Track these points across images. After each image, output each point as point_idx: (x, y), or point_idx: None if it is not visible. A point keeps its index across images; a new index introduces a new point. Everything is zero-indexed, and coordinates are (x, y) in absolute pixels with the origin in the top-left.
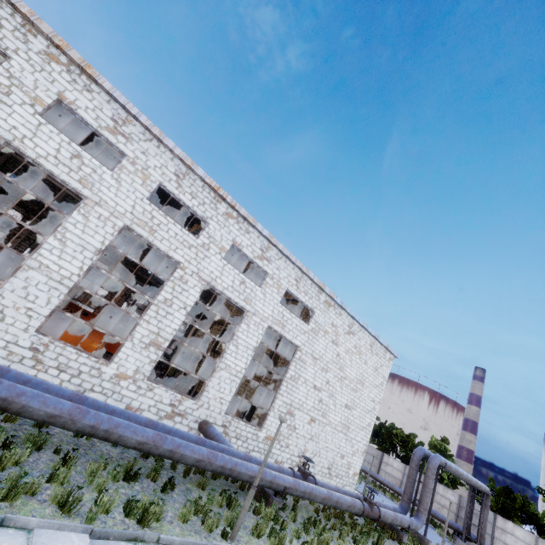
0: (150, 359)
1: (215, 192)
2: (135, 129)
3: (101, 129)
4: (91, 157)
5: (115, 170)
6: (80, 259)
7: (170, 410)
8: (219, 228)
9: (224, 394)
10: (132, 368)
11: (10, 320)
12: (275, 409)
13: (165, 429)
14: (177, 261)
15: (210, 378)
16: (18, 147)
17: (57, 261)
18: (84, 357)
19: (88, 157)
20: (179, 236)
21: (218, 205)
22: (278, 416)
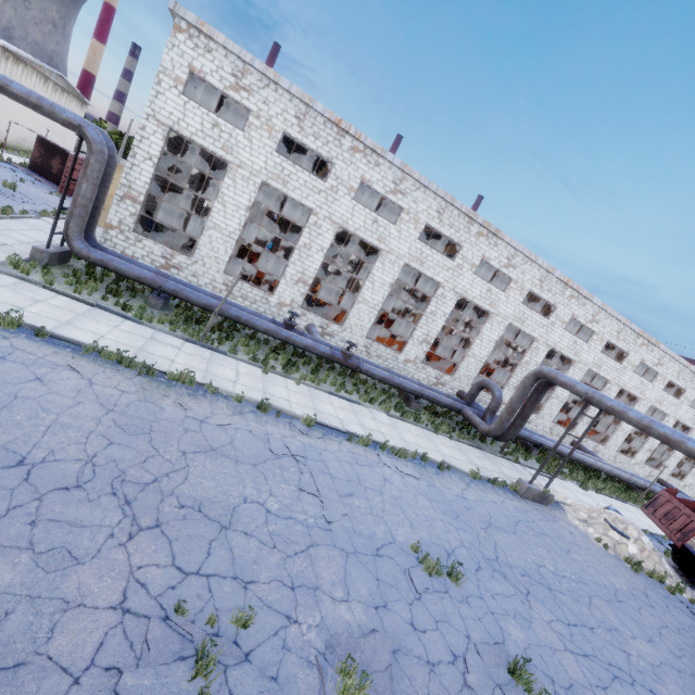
0: (646, 456)
1: (694, 373)
2: (665, 359)
3: (652, 366)
4: (646, 380)
5: (653, 382)
6: None
7: (648, 474)
8: (690, 391)
9: (670, 467)
10: (639, 460)
11: (610, 449)
12: (691, 472)
13: (679, 495)
14: (667, 413)
15: (665, 460)
16: (624, 388)
17: (626, 426)
18: (626, 458)
19: (645, 381)
20: (671, 402)
21: (694, 379)
22: (692, 476)
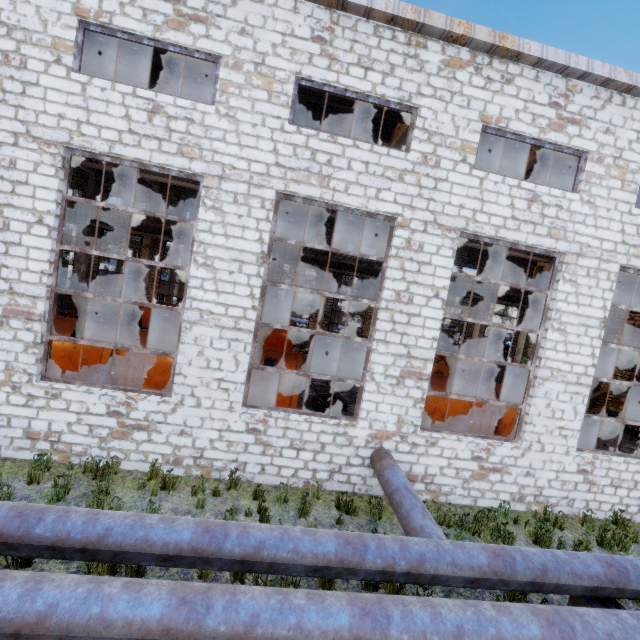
0: None
1: None
2: (583, 98)
3: (543, 134)
4: (547, 188)
5: (581, 189)
6: (586, 343)
7: None
8: None
9: None
10: None
11: (548, 447)
12: None
13: None
14: None
15: None
16: (474, 232)
17: (564, 358)
18: (633, 463)
19: (545, 190)
20: None
21: None
22: None
